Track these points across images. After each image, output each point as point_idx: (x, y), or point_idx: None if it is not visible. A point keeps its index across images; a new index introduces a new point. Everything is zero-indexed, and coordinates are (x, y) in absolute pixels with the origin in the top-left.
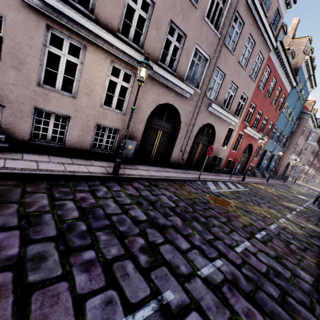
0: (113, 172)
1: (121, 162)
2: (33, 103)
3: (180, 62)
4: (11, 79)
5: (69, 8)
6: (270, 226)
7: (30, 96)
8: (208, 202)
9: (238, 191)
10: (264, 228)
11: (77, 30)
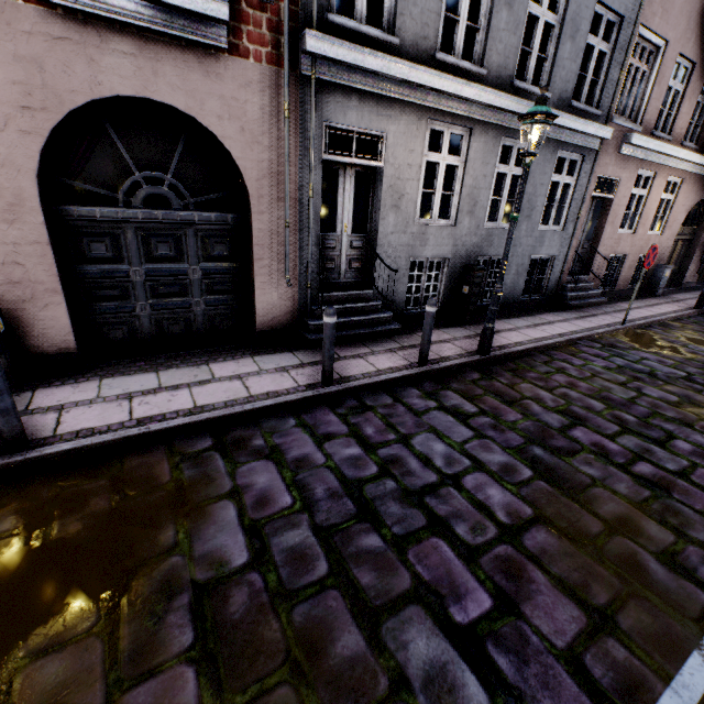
0: (697, 306)
1: (654, 295)
2: (610, 252)
3: None
4: (606, 235)
5: (665, 145)
6: None
7: (610, 246)
8: None
9: None
10: None
11: (657, 162)
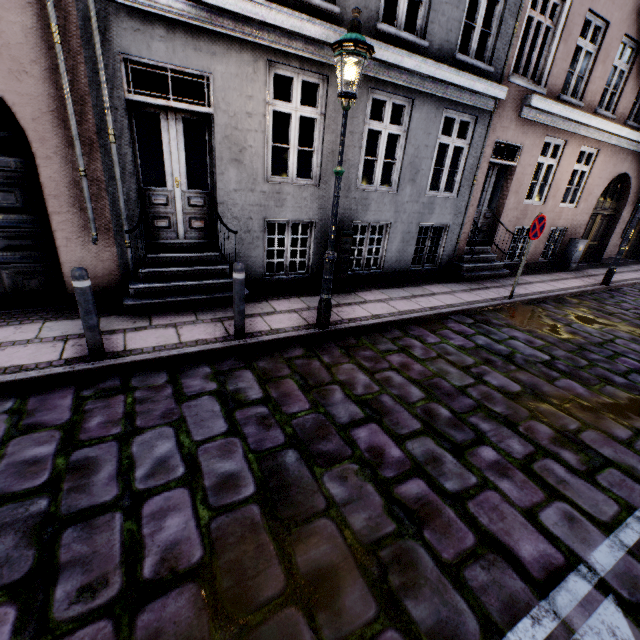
0: (604, 282)
1: (567, 269)
2: (516, 223)
3: None
4: (510, 205)
5: (573, 111)
6: None
7: (516, 217)
8: None
9: None
10: None
11: (567, 129)
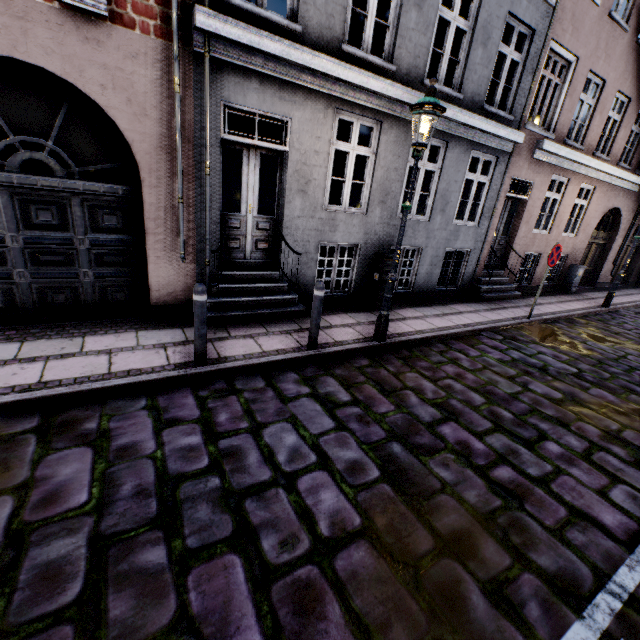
0: (604, 305)
1: (568, 292)
2: (525, 250)
3: (637, 150)
4: (521, 233)
5: (576, 153)
6: None
7: (526, 244)
8: None
9: None
10: None
11: (570, 168)
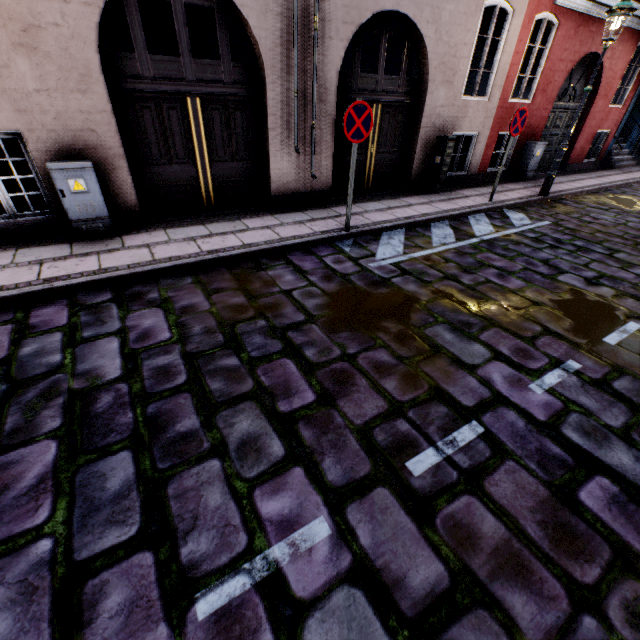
0: None
1: (82, 237)
2: None
3: None
4: None
5: None
6: (538, 380)
7: None
8: (305, 323)
9: (496, 239)
10: (493, 401)
11: None
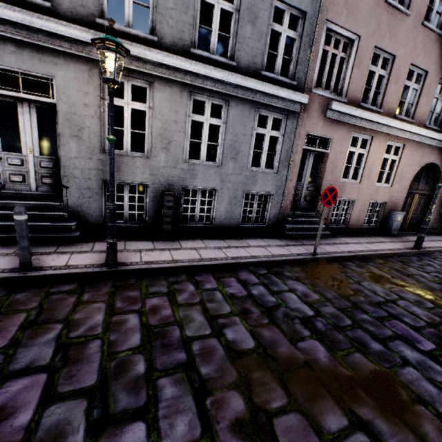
0: (415, 247)
1: (389, 235)
2: None
3: None
4: (328, 181)
5: (372, 114)
6: None
7: None
8: None
9: None
10: None
11: (370, 127)
